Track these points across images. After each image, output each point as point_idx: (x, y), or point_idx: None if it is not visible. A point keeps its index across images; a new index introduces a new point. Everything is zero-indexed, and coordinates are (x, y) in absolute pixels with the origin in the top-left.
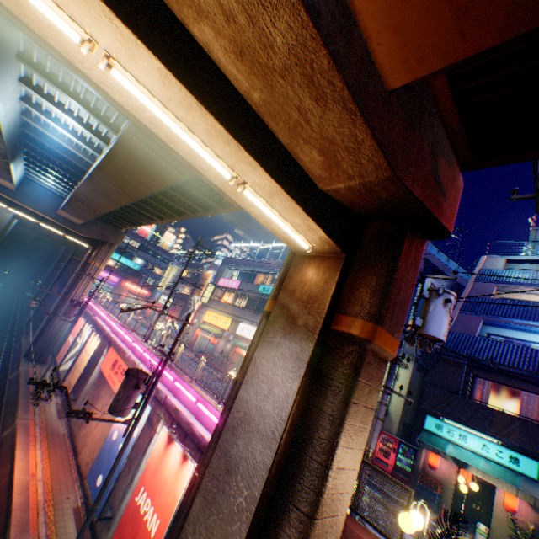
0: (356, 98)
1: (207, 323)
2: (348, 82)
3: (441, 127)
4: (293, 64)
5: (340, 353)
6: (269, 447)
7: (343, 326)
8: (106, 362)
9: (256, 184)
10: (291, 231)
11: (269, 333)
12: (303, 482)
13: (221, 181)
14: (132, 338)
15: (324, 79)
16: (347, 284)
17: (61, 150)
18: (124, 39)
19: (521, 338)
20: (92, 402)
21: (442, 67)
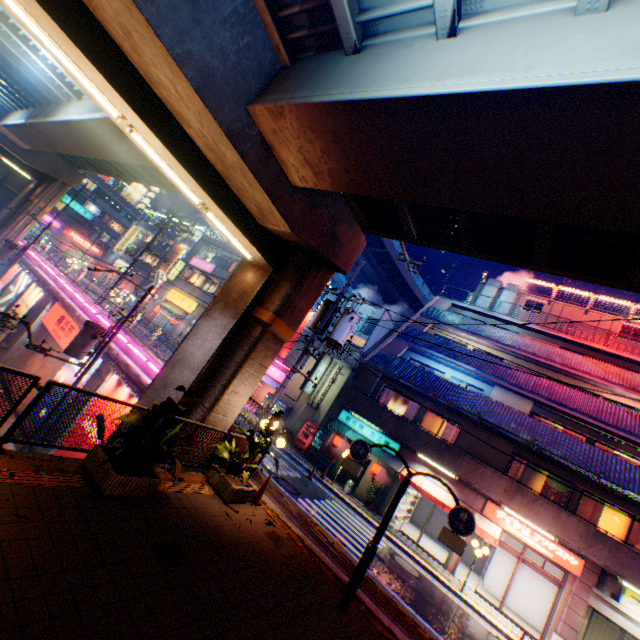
0: (268, 193)
1: (170, 303)
2: (263, 185)
3: (346, 205)
4: (237, 167)
5: (252, 329)
6: (195, 374)
7: (258, 314)
8: (50, 317)
9: (215, 212)
10: (240, 244)
11: (212, 310)
12: (210, 393)
13: (193, 201)
14: (84, 299)
15: (252, 180)
16: (270, 289)
17: (27, 72)
18: (145, 129)
19: (430, 365)
20: (30, 353)
21: (316, 189)
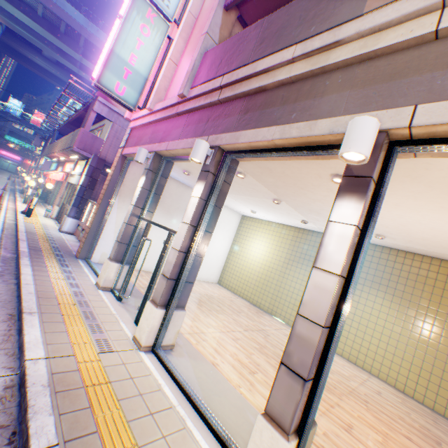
0: None
1: None
2: None
3: None
4: None
5: None
6: None
7: None
8: None
9: None
10: None
11: None
12: None
13: None
14: None
15: None
16: None
17: None
18: None
19: None
20: None
21: None
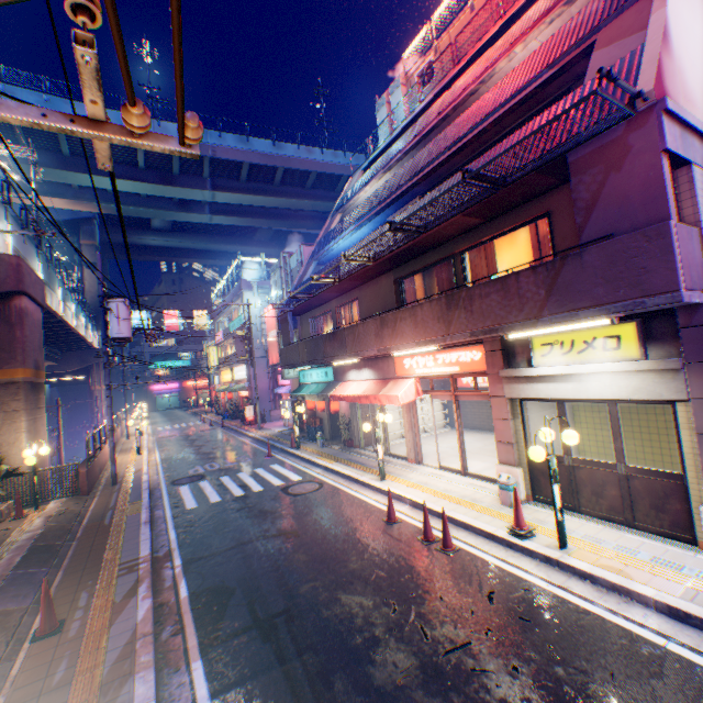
0: None
1: (225, 384)
2: None
3: None
4: None
5: None
6: None
7: None
8: None
9: None
10: None
11: None
12: None
13: None
14: None
15: None
16: None
17: None
18: None
19: None
20: None
21: None
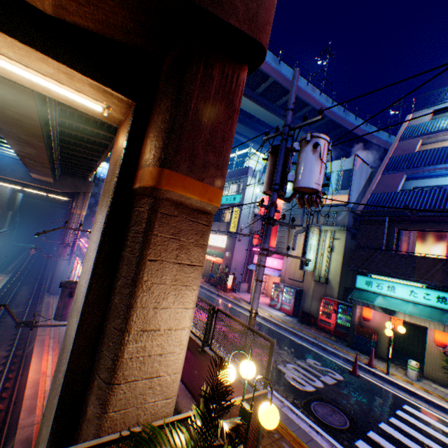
0: None
1: None
2: None
3: None
4: None
5: (136, 211)
6: (77, 322)
7: (138, 182)
8: None
9: None
10: (68, 91)
11: (97, 214)
12: (104, 350)
13: None
14: None
15: None
16: (146, 137)
17: None
18: None
19: None
20: None
21: None
